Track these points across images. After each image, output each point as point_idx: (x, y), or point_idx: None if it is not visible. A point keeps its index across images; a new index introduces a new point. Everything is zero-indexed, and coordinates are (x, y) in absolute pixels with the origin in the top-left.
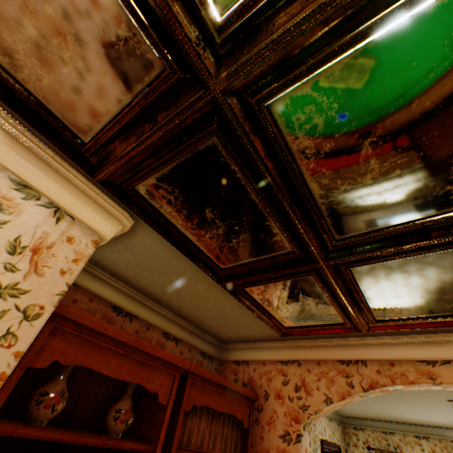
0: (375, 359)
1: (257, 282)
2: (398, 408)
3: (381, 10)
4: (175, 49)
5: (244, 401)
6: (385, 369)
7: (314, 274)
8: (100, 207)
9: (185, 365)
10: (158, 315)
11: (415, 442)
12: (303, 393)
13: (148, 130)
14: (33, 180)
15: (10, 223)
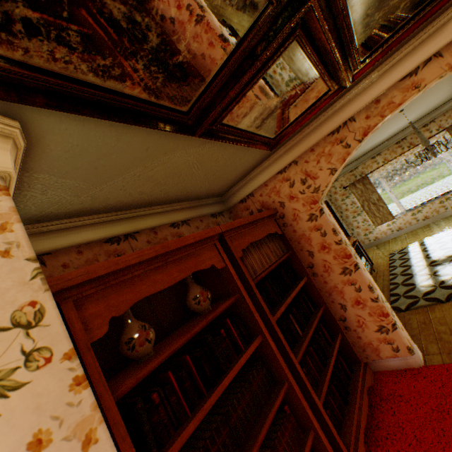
0: (361, 109)
1: (233, 101)
2: (360, 147)
3: None
4: None
5: (270, 220)
6: (373, 111)
7: (299, 33)
8: None
9: (216, 232)
10: (153, 217)
11: (372, 162)
12: (310, 182)
13: None
14: None
15: None
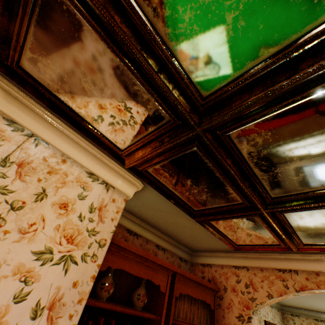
0: (304, 270)
1: (218, 218)
2: None
3: (295, 95)
4: (176, 112)
5: (210, 292)
6: (312, 278)
7: (257, 215)
8: (126, 179)
9: (174, 268)
10: (152, 234)
11: None
12: (251, 290)
13: (158, 146)
14: (95, 170)
15: (88, 196)
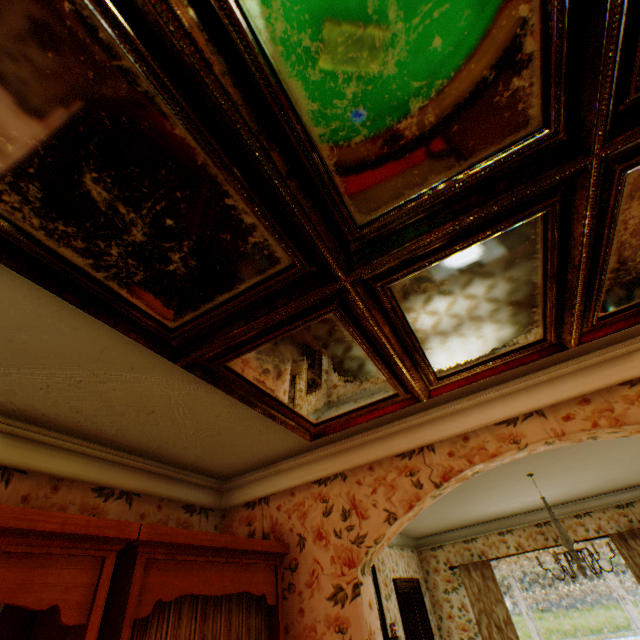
0: (445, 439)
1: (246, 345)
2: (477, 504)
3: None
4: None
5: (265, 563)
6: (459, 448)
7: (337, 308)
8: None
9: (125, 532)
10: (77, 458)
11: (500, 540)
12: (355, 519)
13: None
14: None
15: None
